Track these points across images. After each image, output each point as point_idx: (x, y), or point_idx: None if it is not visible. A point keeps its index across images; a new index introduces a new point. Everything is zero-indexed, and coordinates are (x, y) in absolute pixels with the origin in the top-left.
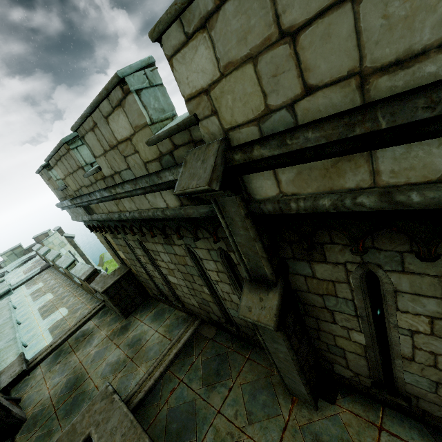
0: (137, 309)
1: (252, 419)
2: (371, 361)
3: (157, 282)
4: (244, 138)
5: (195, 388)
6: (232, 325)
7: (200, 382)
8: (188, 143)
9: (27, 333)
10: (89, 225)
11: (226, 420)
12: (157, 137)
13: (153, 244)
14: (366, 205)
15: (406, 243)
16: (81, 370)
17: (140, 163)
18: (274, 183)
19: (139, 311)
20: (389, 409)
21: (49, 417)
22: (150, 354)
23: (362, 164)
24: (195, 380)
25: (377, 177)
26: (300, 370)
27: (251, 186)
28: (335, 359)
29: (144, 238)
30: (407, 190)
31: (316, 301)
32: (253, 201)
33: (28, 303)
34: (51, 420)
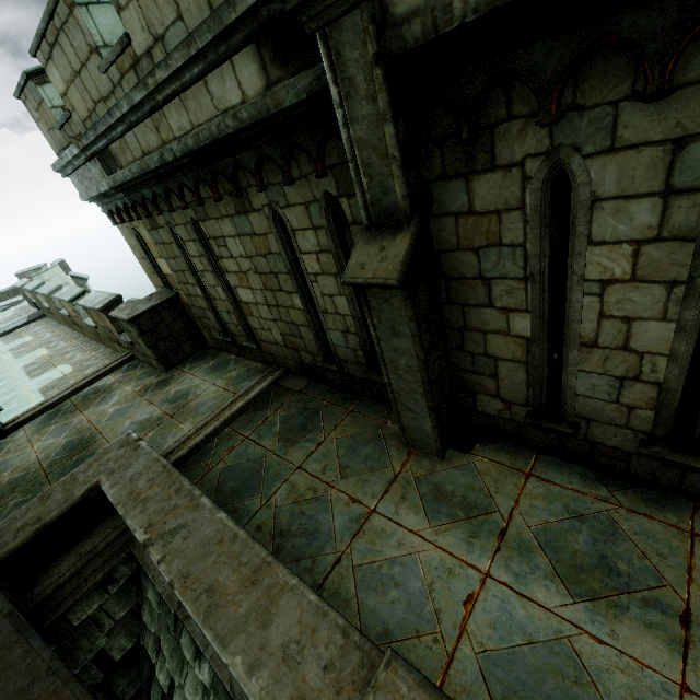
0: (185, 361)
1: (347, 473)
2: (534, 368)
3: (220, 309)
4: None
5: (267, 444)
6: (333, 363)
7: (275, 438)
8: None
9: (4, 395)
10: (110, 209)
11: (309, 475)
12: None
13: (217, 222)
14: None
15: (628, 77)
16: (91, 430)
17: None
18: None
19: (189, 362)
20: (545, 456)
21: (36, 482)
22: (202, 410)
23: None
24: (268, 436)
25: None
26: (427, 382)
27: None
28: (481, 383)
29: (202, 212)
30: None
31: (468, 266)
32: (390, 27)
33: (6, 360)
34: (39, 484)
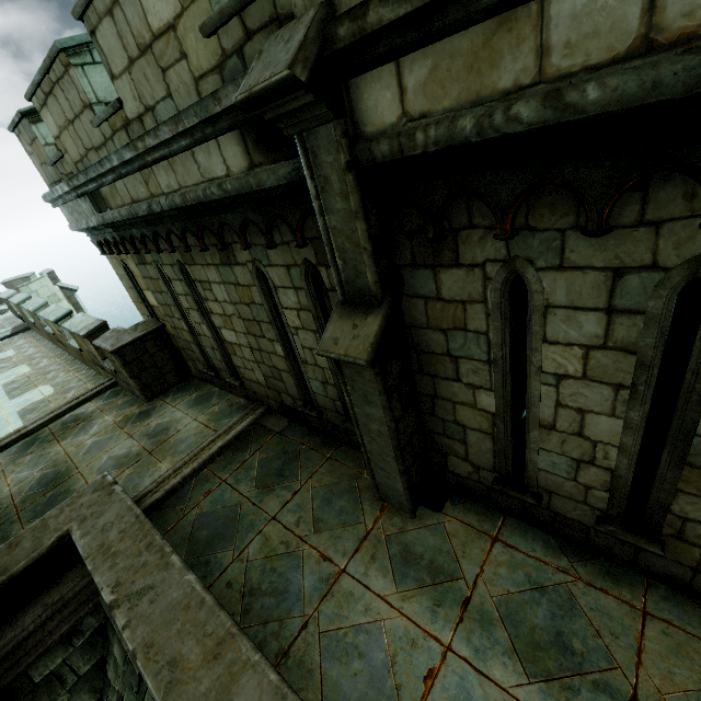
0: (168, 391)
1: (320, 527)
2: (499, 440)
3: (204, 345)
4: (359, 0)
5: (244, 490)
6: (312, 409)
7: (252, 483)
8: (270, 25)
9: None
10: (99, 241)
11: (283, 527)
12: (219, 11)
13: (203, 268)
14: (523, 119)
15: (572, 212)
16: (67, 464)
17: (188, 81)
18: (396, 96)
19: (172, 393)
20: (511, 519)
21: (6, 519)
22: (181, 447)
23: (528, 34)
24: (245, 481)
25: (545, 61)
26: (397, 448)
27: (361, 108)
28: (451, 446)
29: (189, 257)
30: (583, 82)
31: (437, 343)
32: (361, 140)
33: None
34: (10, 523)
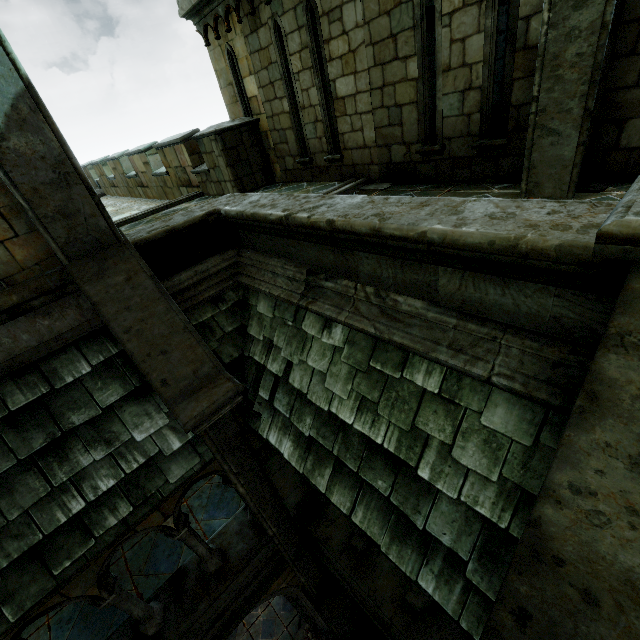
0: (256, 190)
1: None
2: None
3: (305, 122)
4: None
5: None
6: (433, 145)
7: None
8: None
9: None
10: (207, 23)
11: None
12: None
13: None
14: None
15: None
16: None
17: None
18: None
19: (260, 190)
20: None
21: None
22: None
23: None
24: None
25: None
26: (600, 68)
27: None
28: None
29: None
30: None
31: None
32: None
33: None
34: None
